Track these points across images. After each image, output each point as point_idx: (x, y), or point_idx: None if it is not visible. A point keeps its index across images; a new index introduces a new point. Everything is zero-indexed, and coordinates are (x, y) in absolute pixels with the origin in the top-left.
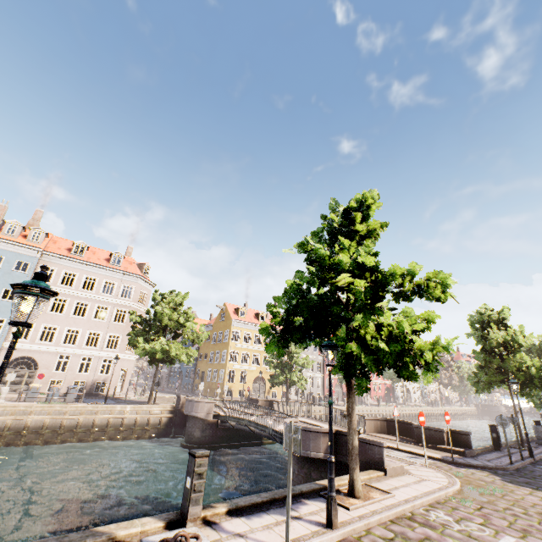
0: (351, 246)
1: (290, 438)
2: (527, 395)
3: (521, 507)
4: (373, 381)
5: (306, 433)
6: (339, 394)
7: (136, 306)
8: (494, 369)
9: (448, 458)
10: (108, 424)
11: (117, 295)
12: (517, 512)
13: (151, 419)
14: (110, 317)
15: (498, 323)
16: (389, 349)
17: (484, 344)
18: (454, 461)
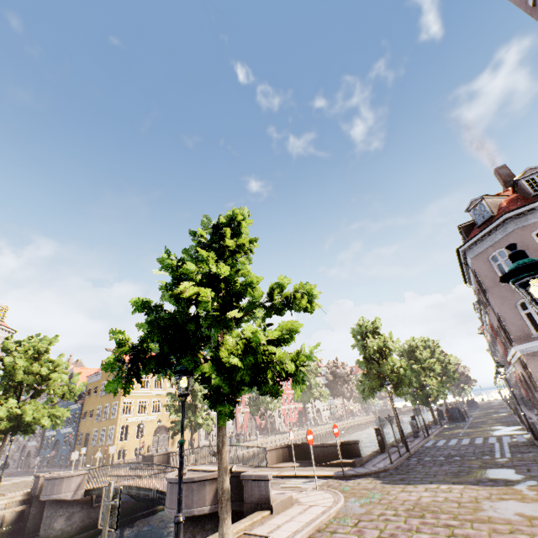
0: (208, 257)
1: (107, 507)
2: (400, 393)
3: (393, 508)
4: (286, 407)
5: (190, 485)
6: (253, 428)
7: None
8: (374, 375)
9: (340, 473)
10: None
11: None
12: (389, 516)
13: None
14: None
15: (373, 333)
16: (243, 364)
17: (365, 352)
18: (344, 474)
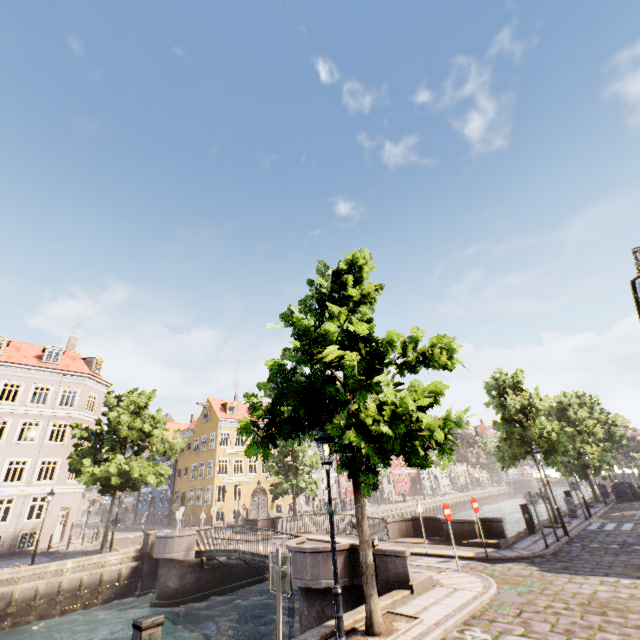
0: (340, 314)
1: (278, 572)
2: (552, 463)
3: (561, 601)
4: (397, 472)
5: (315, 555)
6: None
7: (83, 416)
8: (516, 440)
9: (482, 554)
10: (37, 595)
11: (53, 404)
12: (559, 609)
13: (105, 575)
14: (43, 435)
15: (514, 388)
16: (394, 433)
17: (504, 412)
18: (488, 556)
